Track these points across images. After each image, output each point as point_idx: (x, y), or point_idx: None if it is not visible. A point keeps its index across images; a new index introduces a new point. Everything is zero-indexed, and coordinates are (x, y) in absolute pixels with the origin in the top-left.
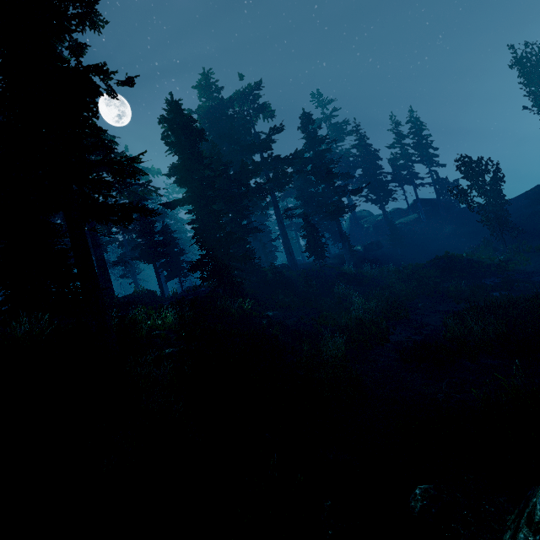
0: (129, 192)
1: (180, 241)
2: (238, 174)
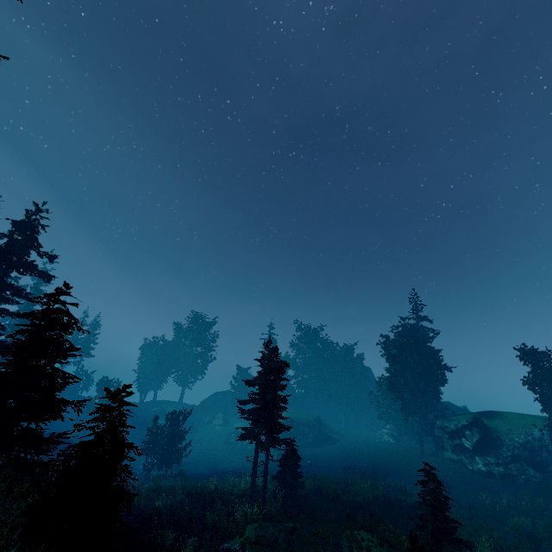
0: None
1: None
2: None
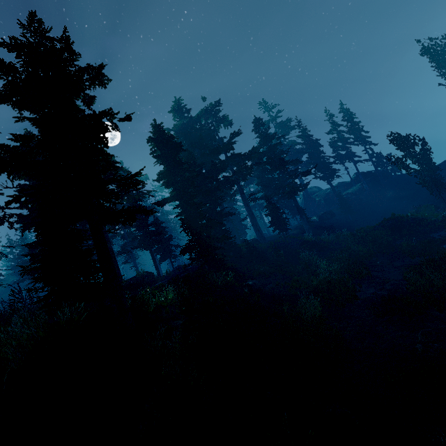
0: (128, 197)
1: (167, 229)
2: (209, 172)
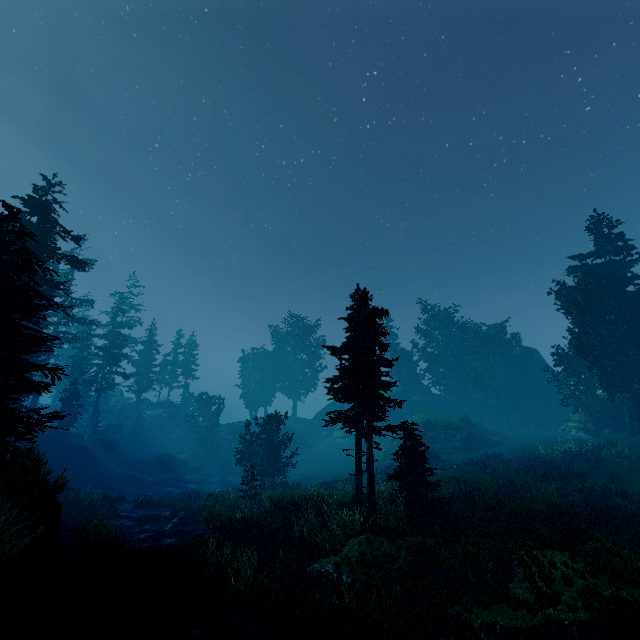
0: None
1: None
2: None
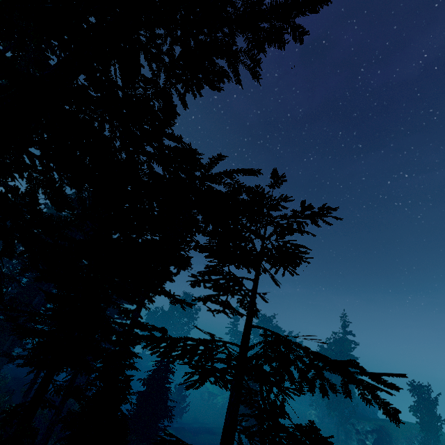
0: None
1: None
2: None
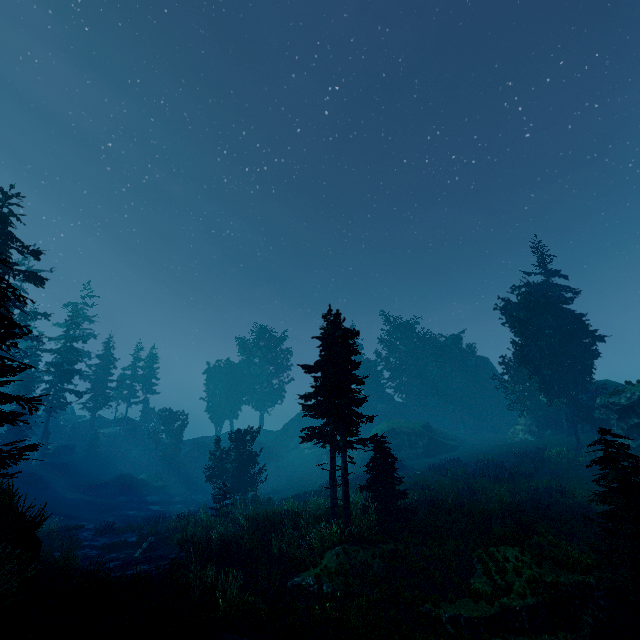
0: None
1: None
2: None
